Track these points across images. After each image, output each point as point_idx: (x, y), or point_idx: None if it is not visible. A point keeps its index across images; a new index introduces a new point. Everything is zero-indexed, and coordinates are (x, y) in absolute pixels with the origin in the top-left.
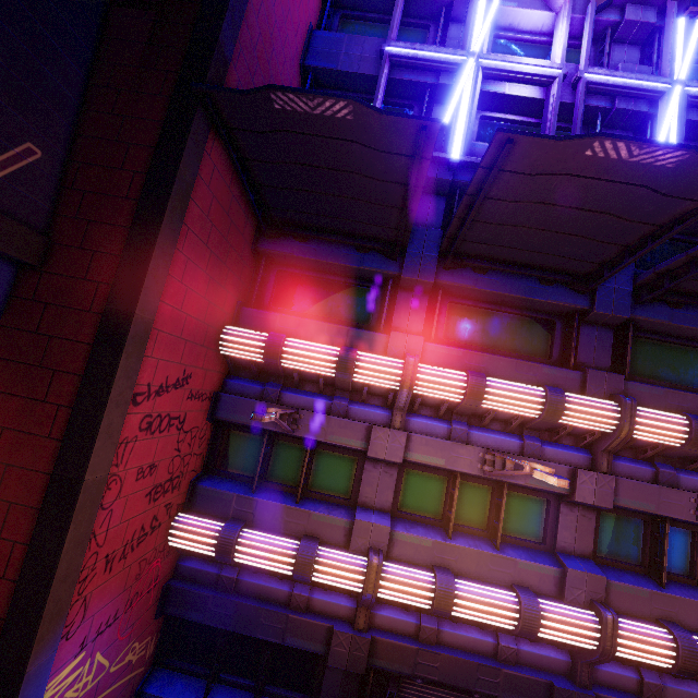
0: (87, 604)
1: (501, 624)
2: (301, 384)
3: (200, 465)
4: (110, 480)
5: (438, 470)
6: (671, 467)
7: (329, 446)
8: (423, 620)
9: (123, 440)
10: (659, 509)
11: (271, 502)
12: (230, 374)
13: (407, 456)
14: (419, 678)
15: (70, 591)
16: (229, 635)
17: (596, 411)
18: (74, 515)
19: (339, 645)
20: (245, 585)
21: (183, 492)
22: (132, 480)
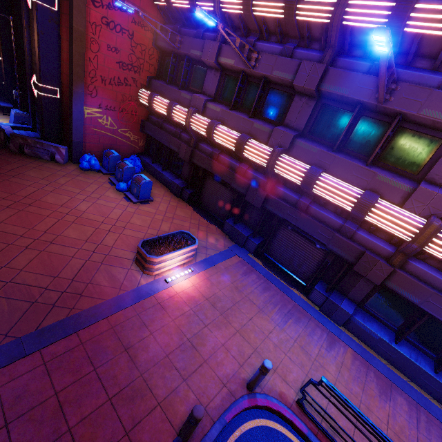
0: (97, 91)
1: (230, 146)
2: (189, 23)
3: (153, 72)
4: (92, 40)
5: (239, 74)
6: None
7: (197, 62)
8: (214, 150)
9: (93, 23)
10: (351, 93)
11: (169, 87)
12: (166, 23)
13: (218, 59)
14: (211, 176)
15: (83, 73)
16: (163, 148)
17: (319, 0)
18: (74, 40)
19: (182, 149)
20: (164, 126)
21: (144, 79)
22: (105, 48)
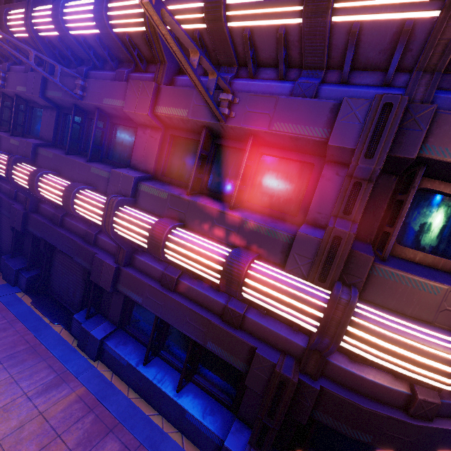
0: None
1: None
2: None
3: None
4: None
5: (9, 98)
6: (88, 67)
7: None
8: None
9: None
10: (63, 95)
11: None
12: None
13: None
14: None
15: None
16: None
17: (17, 17)
18: None
19: None
20: None
21: None
22: None
